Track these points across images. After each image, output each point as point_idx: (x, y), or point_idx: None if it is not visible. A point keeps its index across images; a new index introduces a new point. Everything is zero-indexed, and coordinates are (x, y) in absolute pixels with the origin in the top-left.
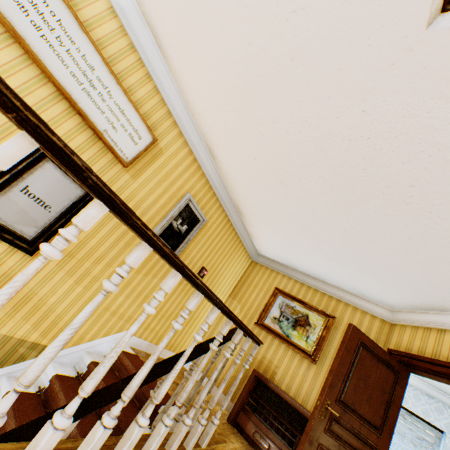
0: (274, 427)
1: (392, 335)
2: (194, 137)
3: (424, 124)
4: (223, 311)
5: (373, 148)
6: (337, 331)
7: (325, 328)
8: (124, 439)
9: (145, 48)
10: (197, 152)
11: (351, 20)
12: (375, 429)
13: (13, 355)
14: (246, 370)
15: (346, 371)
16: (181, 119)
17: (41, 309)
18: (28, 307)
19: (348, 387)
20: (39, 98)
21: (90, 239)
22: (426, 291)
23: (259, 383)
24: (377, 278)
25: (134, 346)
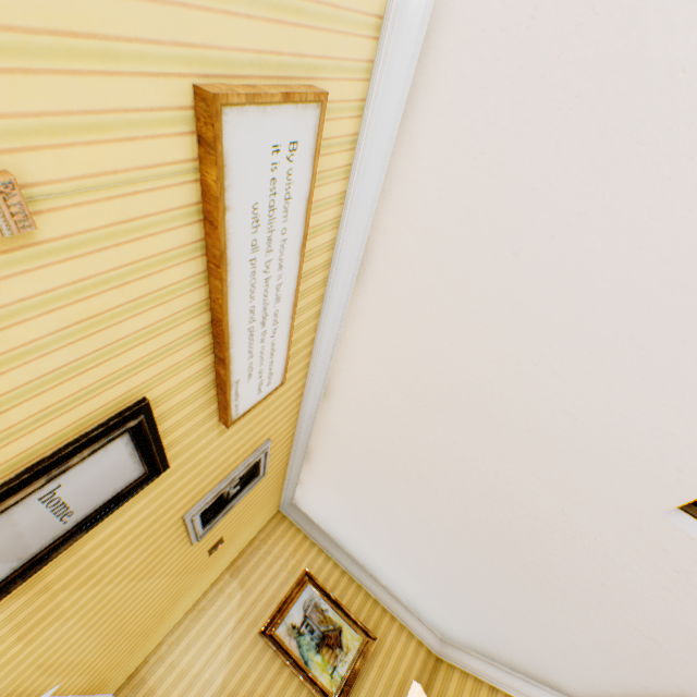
0: None
1: (437, 677)
2: (320, 370)
3: (607, 553)
4: None
5: (547, 534)
6: (375, 661)
7: (362, 654)
8: None
9: (341, 269)
10: (311, 386)
11: (610, 460)
12: None
13: None
14: None
15: None
16: (320, 350)
17: None
18: None
19: None
20: (179, 333)
21: (97, 547)
22: (497, 642)
23: None
24: (449, 608)
25: None
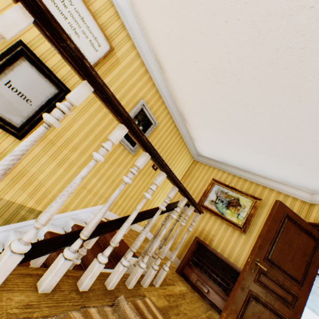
0: (212, 278)
1: (312, 213)
2: (145, 50)
3: None
4: (169, 176)
5: (315, 19)
6: (263, 210)
7: (253, 207)
8: (87, 272)
9: None
10: (148, 64)
11: None
12: (297, 283)
13: (17, 216)
14: (190, 238)
15: (273, 237)
16: (133, 32)
17: (34, 183)
18: (23, 181)
19: (274, 249)
20: (10, 0)
21: (66, 131)
22: None
23: (200, 246)
24: (301, 165)
25: (107, 217)
